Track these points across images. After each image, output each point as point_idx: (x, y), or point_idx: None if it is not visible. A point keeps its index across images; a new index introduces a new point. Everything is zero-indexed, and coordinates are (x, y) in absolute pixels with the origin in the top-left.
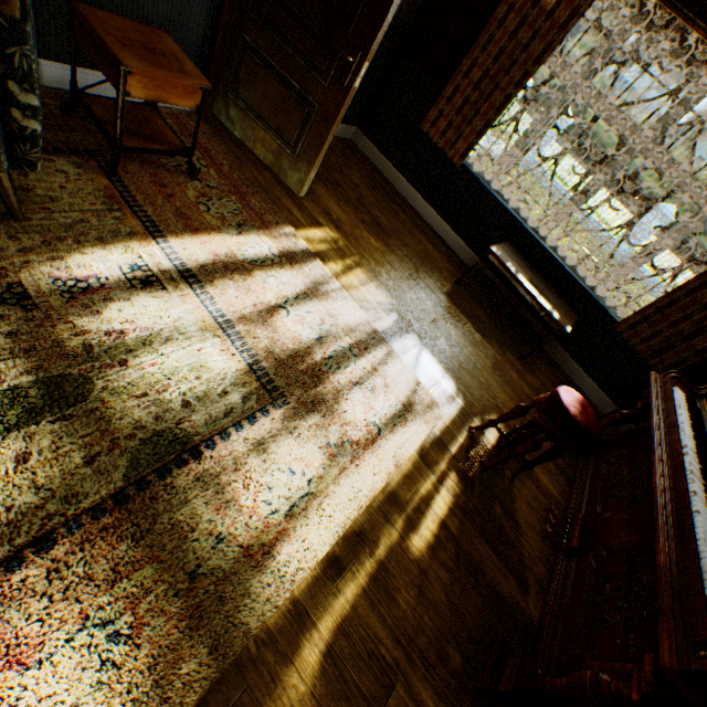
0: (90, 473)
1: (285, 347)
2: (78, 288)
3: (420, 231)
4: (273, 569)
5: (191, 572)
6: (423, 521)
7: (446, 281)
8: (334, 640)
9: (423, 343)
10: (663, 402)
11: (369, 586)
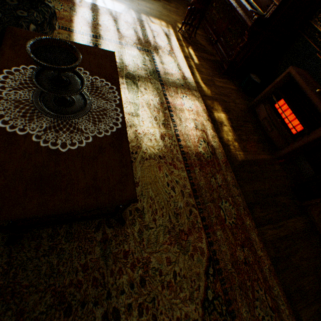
0: (154, 85)
1: (134, 40)
2: None
3: None
4: (187, 79)
5: (181, 86)
6: (193, 58)
7: None
8: (203, 82)
9: (146, 14)
10: None
11: (198, 73)
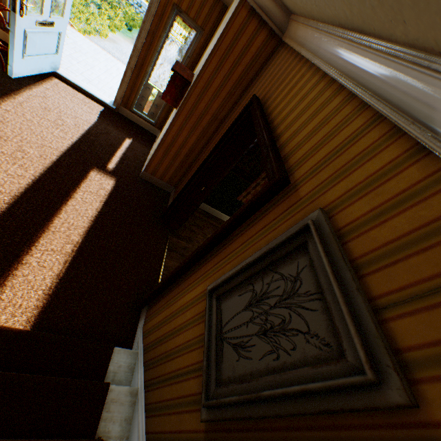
0: None
1: None
2: None
3: None
4: None
5: None
6: None
7: None
8: None
9: None
10: None
11: None
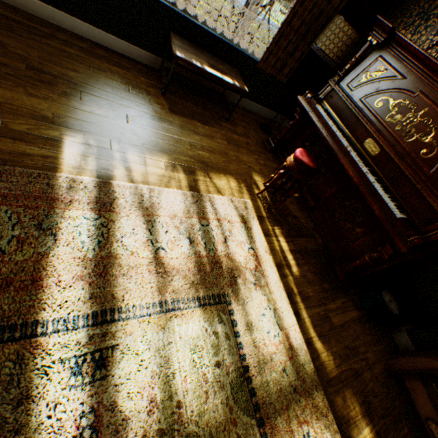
0: None
1: (190, 270)
2: (89, 437)
3: (97, 57)
4: (295, 347)
5: (293, 390)
6: (288, 260)
7: (158, 98)
8: (316, 332)
9: (204, 168)
10: (319, 119)
11: (304, 304)
